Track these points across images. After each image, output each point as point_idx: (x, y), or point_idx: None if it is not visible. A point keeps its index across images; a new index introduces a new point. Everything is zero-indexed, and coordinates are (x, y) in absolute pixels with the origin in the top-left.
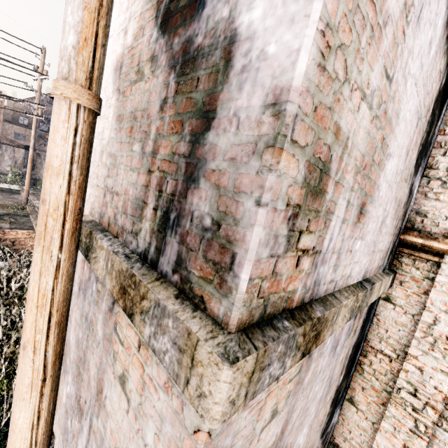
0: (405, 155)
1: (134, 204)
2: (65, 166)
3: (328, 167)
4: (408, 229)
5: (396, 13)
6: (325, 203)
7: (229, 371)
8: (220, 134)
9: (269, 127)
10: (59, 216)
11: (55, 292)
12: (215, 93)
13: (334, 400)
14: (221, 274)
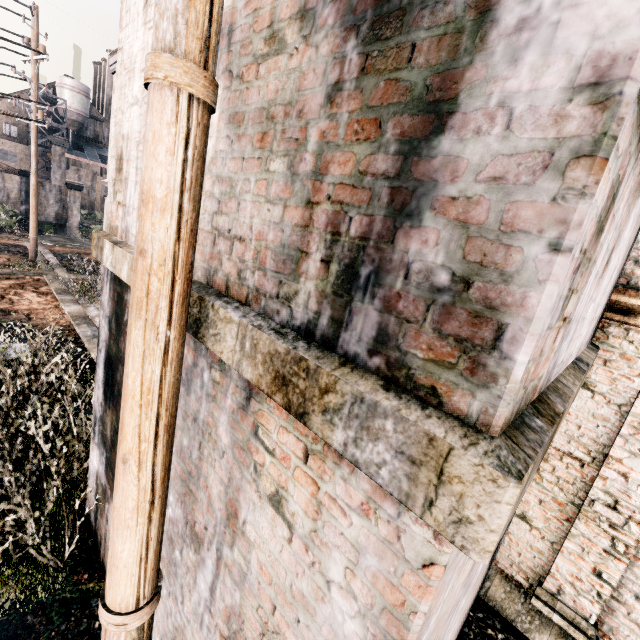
0: None
1: (280, 255)
2: (173, 198)
3: (618, 191)
4: (621, 286)
5: None
6: (597, 247)
7: (517, 489)
8: (468, 139)
9: (582, 123)
10: (167, 275)
11: (163, 385)
12: (455, 69)
13: None
14: (474, 356)
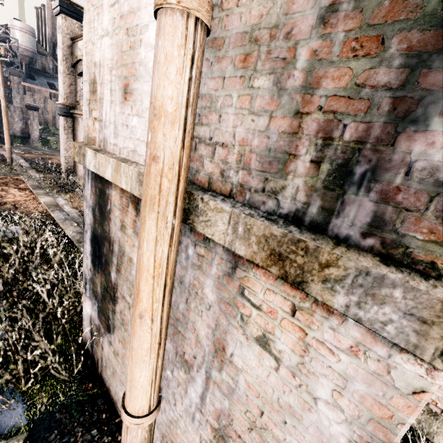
0: None
1: (266, 157)
2: (180, 112)
3: None
4: None
5: None
6: None
7: None
8: None
9: None
10: (174, 176)
11: (169, 261)
12: None
13: None
14: None
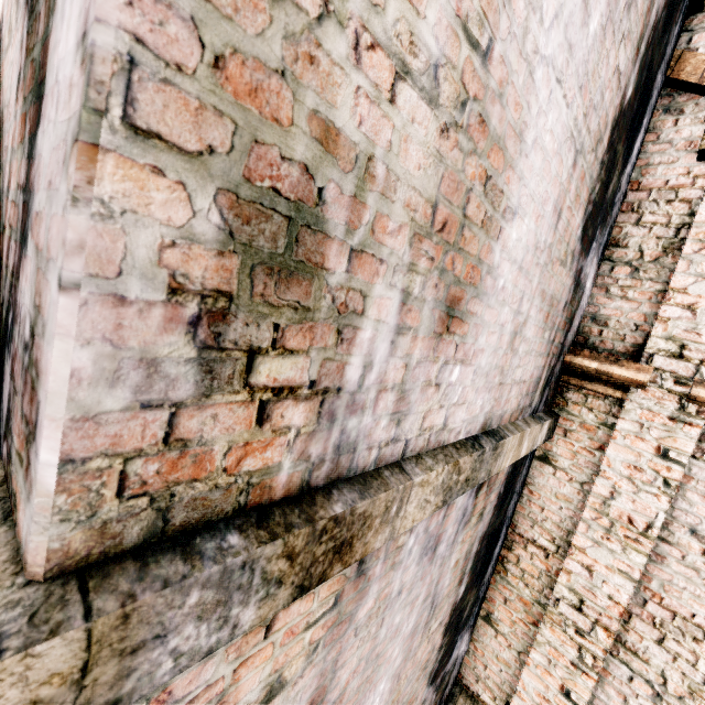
0: (554, 217)
1: None
2: None
3: (316, 215)
4: (579, 345)
5: None
6: (329, 292)
7: None
8: (45, 130)
9: (77, 93)
10: None
11: None
12: (47, 37)
13: (451, 625)
14: (28, 449)
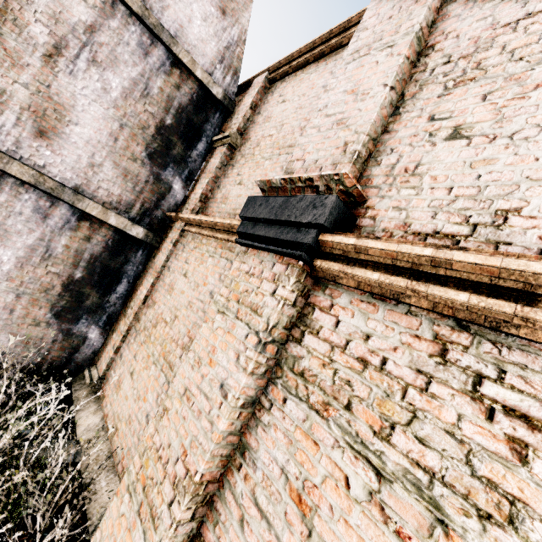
0: (111, 138)
1: None
2: None
3: None
4: None
5: (37, 65)
6: None
7: None
8: None
9: None
10: None
11: None
12: None
13: (71, 291)
14: None
